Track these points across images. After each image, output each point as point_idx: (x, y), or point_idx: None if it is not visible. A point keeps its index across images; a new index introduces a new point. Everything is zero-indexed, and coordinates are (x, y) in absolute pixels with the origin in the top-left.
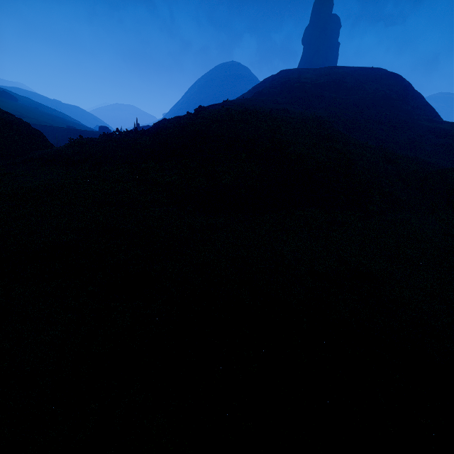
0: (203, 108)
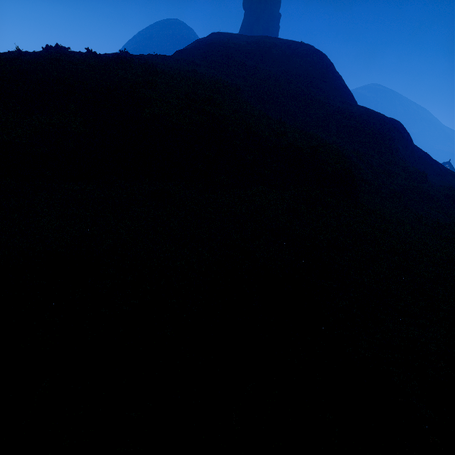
0: (56, 46)
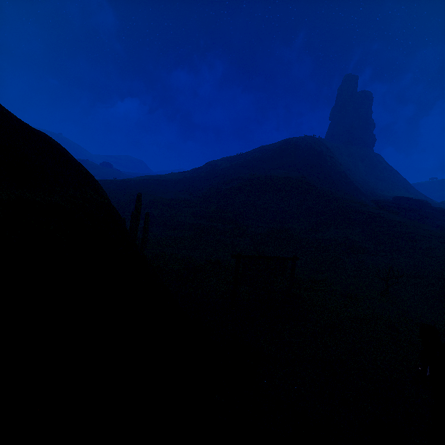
0: None
